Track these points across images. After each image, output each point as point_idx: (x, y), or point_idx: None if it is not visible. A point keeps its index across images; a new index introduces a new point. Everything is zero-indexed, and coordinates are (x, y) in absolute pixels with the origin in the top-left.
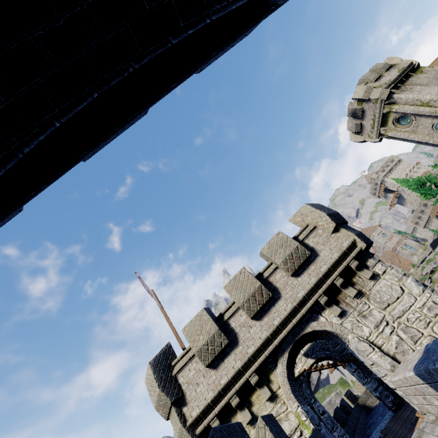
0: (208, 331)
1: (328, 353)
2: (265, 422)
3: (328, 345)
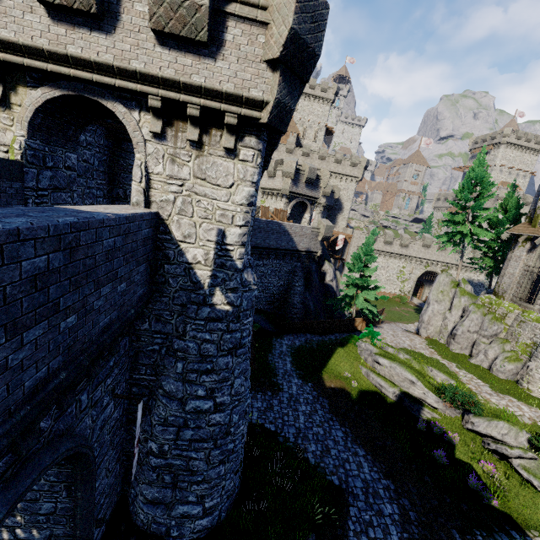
0: None
1: None
2: None
3: None
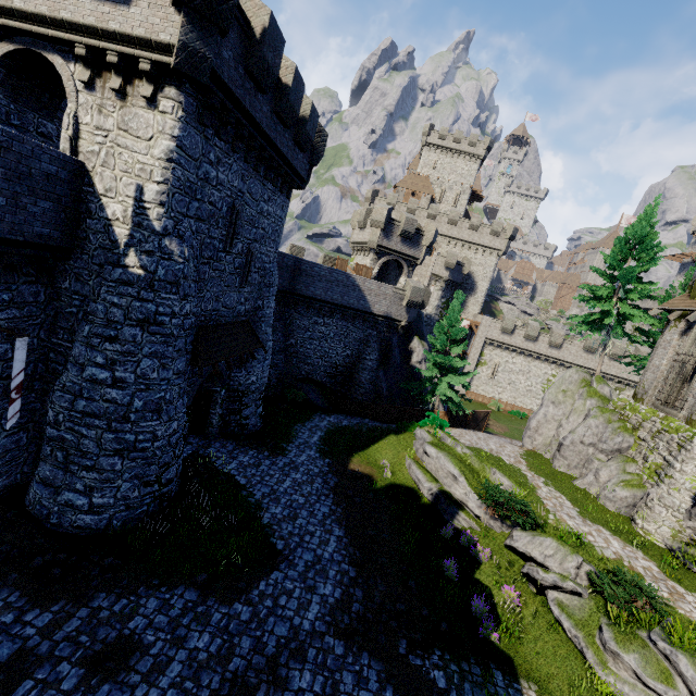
0: None
1: None
2: None
3: None
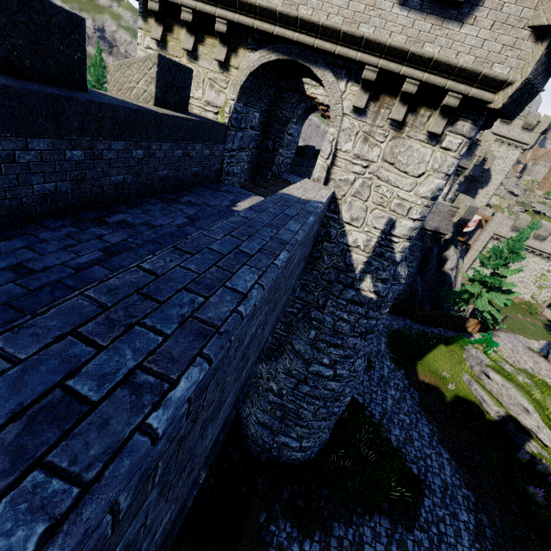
0: None
1: None
2: (159, 63)
3: None
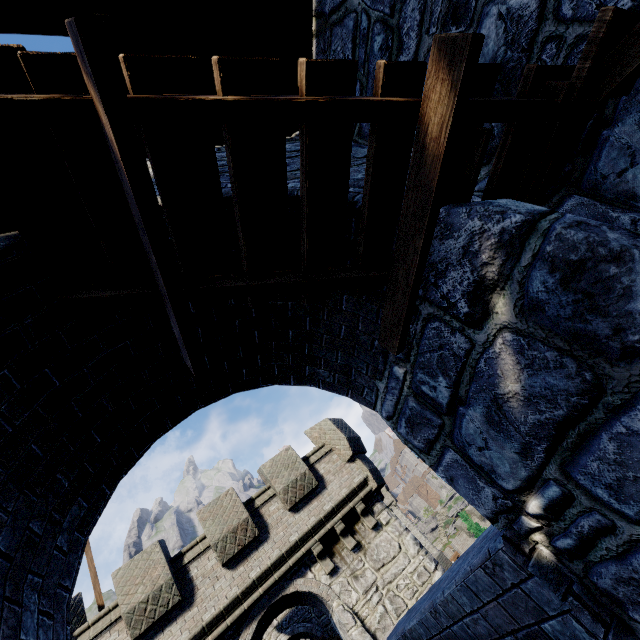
0: (155, 579)
1: (309, 626)
2: None
3: (311, 613)
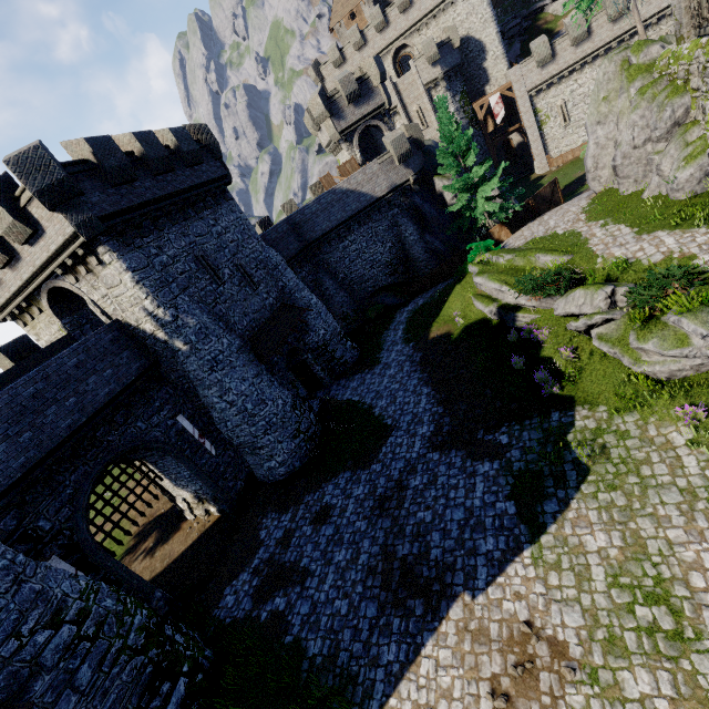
0: None
1: None
2: (1, 351)
3: None
